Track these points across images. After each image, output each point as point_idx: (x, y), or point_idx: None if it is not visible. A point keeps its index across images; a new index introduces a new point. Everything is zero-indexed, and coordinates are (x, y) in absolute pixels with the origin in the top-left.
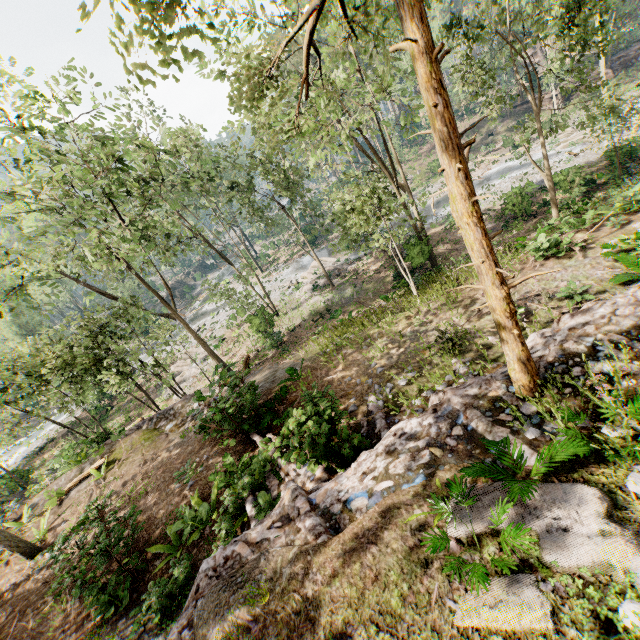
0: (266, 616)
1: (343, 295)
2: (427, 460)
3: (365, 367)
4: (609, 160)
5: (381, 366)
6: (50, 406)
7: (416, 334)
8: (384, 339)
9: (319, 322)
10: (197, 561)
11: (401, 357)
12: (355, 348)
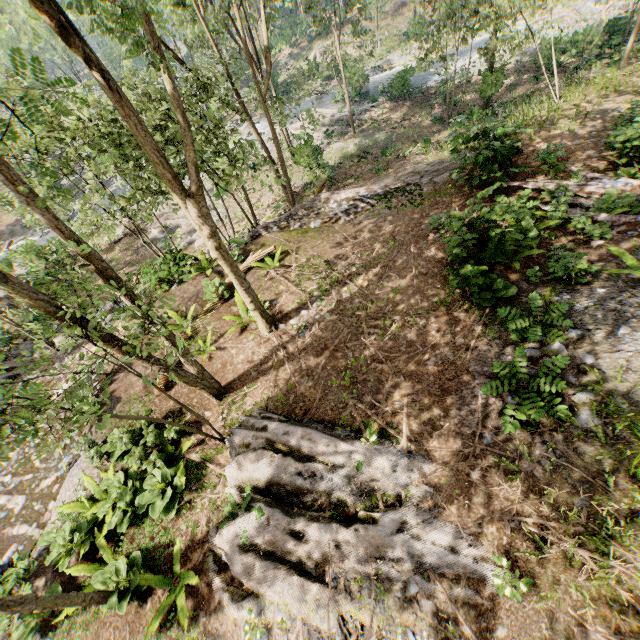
0: None
1: (375, 140)
2: None
3: (571, 135)
4: (605, 33)
5: (590, 132)
6: None
7: (602, 112)
8: (567, 119)
9: (364, 162)
10: (549, 257)
11: (605, 124)
12: (538, 129)
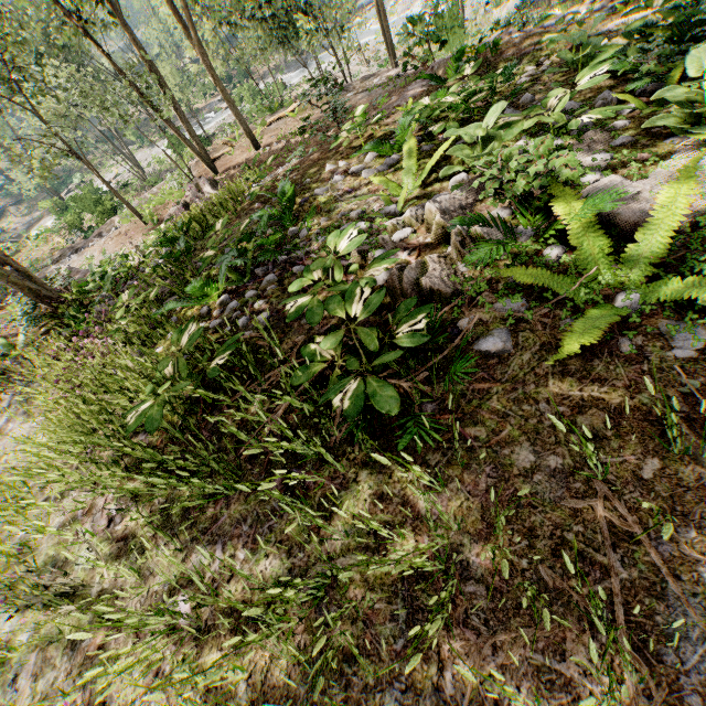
0: (486, 54)
1: None
2: (623, 2)
3: None
4: None
5: None
6: (201, 111)
7: None
8: None
9: None
10: None
11: None
12: None
